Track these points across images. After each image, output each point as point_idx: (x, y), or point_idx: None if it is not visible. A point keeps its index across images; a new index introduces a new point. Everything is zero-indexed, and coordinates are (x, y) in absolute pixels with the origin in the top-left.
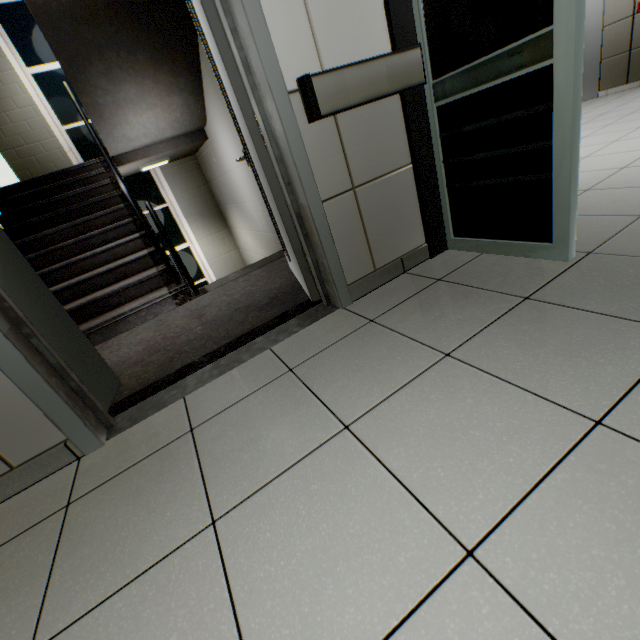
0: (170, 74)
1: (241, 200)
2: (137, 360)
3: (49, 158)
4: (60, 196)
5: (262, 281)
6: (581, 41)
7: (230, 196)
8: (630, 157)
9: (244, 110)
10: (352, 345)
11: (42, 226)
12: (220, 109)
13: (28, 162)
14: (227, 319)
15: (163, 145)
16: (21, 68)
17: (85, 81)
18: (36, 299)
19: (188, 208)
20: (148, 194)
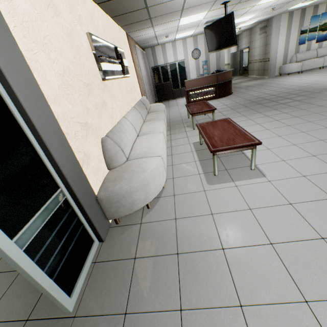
0: None
1: None
2: None
3: None
4: None
5: None
6: (10, 259)
7: None
8: (247, 239)
9: None
10: (1, 280)
11: None
12: None
13: None
14: None
15: None
16: None
17: None
18: None
19: None
20: None
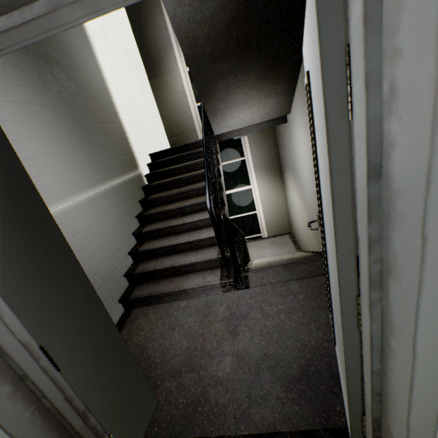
0: (271, 84)
1: (299, 175)
2: (177, 367)
3: (184, 124)
4: (179, 166)
5: (297, 314)
6: None
7: (291, 166)
8: None
9: (343, 287)
10: None
11: (164, 187)
12: (304, 112)
13: (173, 126)
14: (253, 370)
15: (252, 127)
16: (183, 68)
17: (210, 96)
18: (108, 365)
19: (258, 162)
20: (234, 150)
